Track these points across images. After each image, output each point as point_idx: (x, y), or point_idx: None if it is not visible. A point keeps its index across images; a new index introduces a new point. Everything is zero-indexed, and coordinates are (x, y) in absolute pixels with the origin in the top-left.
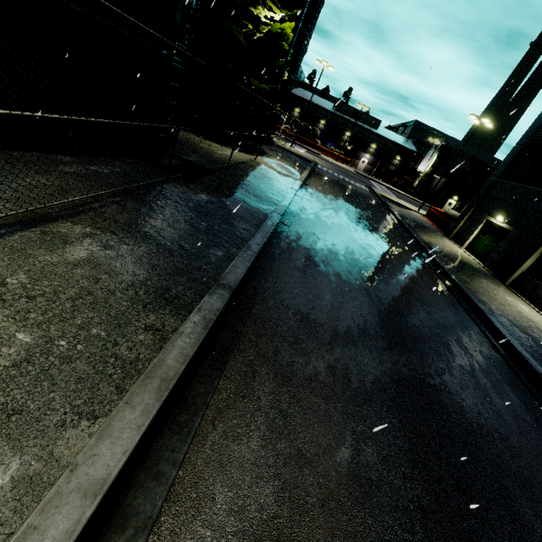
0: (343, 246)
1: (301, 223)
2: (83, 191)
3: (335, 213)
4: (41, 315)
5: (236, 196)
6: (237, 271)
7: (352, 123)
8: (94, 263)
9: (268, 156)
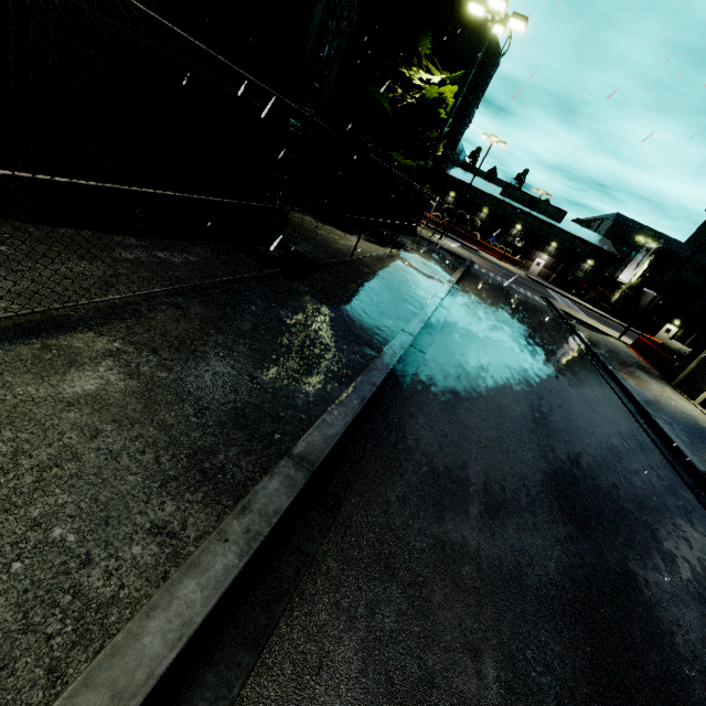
0: (506, 389)
1: (443, 349)
2: (133, 287)
3: (496, 336)
4: None
5: (354, 302)
6: (328, 431)
7: (526, 213)
8: (102, 403)
9: (408, 250)
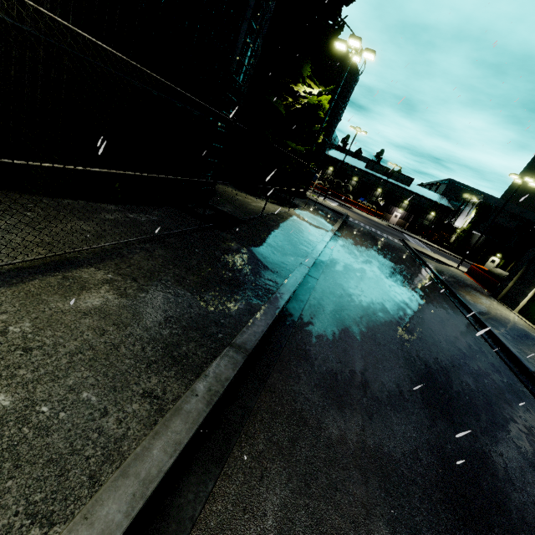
0: (376, 303)
1: (330, 277)
2: (116, 237)
3: (367, 267)
4: (31, 372)
5: (265, 245)
6: (256, 330)
7: (384, 180)
8: (105, 313)
9: (301, 208)
